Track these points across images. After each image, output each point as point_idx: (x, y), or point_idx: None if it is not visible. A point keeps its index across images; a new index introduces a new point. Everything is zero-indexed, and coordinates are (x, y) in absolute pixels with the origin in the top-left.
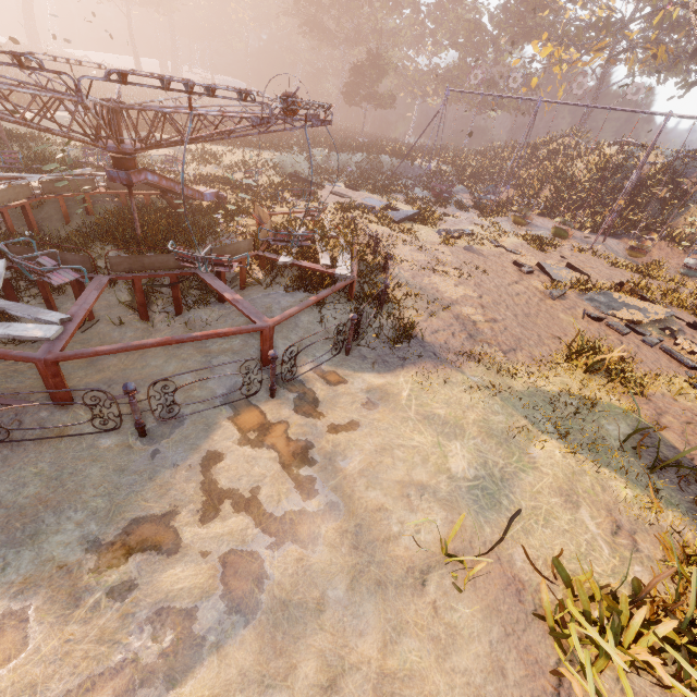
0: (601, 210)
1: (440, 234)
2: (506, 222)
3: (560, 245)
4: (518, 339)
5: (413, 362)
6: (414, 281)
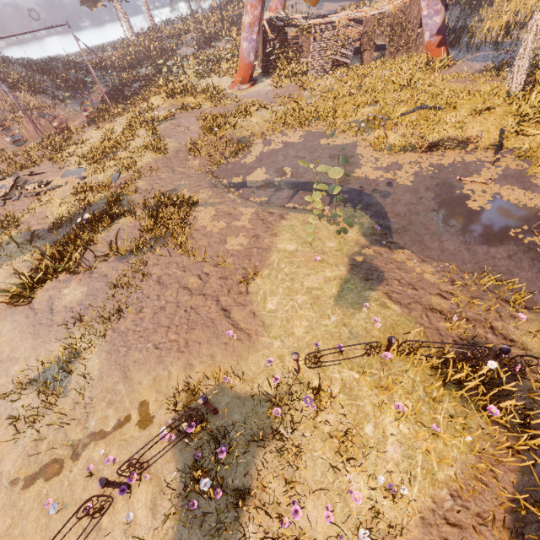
0: None
1: None
2: None
3: None
4: None
5: None
6: None
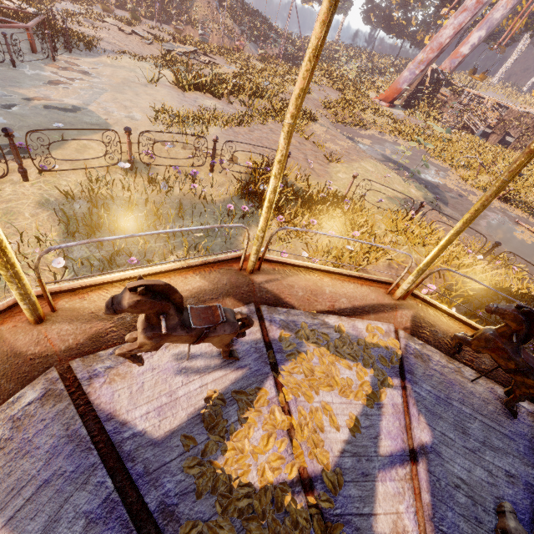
0: (152, 4)
1: (60, 12)
2: (98, 10)
3: (139, 24)
4: (141, 52)
5: (103, 54)
6: (73, 29)
